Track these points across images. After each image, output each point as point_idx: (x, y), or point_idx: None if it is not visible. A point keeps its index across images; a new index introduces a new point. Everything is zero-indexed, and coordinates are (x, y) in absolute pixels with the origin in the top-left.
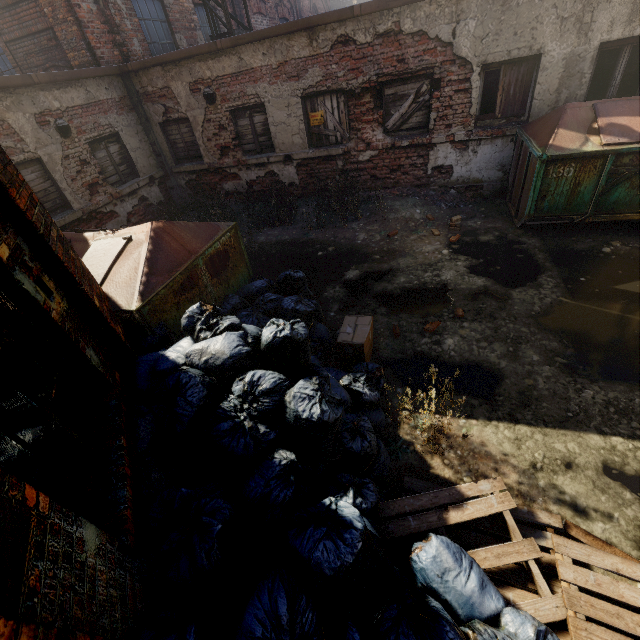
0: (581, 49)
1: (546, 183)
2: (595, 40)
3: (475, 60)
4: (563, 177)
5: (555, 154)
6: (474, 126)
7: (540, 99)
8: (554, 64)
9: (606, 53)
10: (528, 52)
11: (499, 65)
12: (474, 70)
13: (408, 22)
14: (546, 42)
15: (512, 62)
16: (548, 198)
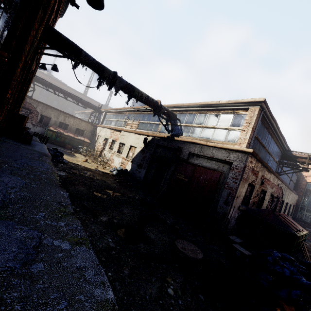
0: (57, 121)
1: (48, 133)
2: (59, 120)
3: (40, 113)
4: (50, 133)
5: (49, 129)
6: (37, 123)
7: (50, 124)
8: (53, 120)
9: (61, 123)
10: (49, 117)
11: (44, 116)
12: (39, 114)
13: (28, 100)
14: (52, 117)
15: (46, 117)
16: (48, 135)
